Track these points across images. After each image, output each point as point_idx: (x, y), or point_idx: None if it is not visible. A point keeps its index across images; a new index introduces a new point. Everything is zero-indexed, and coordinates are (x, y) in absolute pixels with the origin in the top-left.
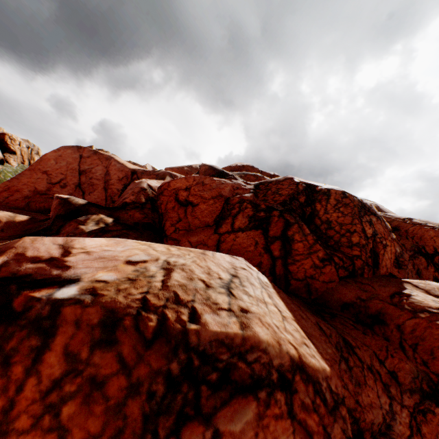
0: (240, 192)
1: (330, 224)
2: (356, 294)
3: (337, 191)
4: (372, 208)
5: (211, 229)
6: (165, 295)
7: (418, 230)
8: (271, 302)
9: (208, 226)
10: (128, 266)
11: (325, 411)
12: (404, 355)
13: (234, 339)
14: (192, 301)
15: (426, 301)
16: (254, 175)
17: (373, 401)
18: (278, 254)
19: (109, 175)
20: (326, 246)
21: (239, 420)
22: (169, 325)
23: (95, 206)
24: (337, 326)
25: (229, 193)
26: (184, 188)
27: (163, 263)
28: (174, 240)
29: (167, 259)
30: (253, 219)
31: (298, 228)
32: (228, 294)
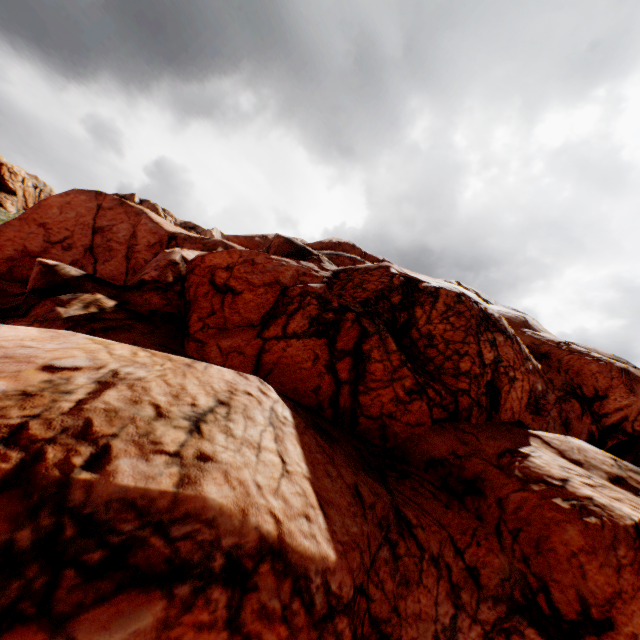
0: (307, 280)
1: (433, 340)
2: (451, 447)
3: (449, 292)
4: (500, 321)
5: (254, 331)
6: (65, 424)
7: (575, 360)
8: (273, 448)
9: (251, 325)
10: (41, 373)
11: (306, 622)
12: (498, 544)
13: (158, 500)
14: (112, 436)
15: (548, 467)
16: (351, 258)
17: (425, 610)
18: (347, 377)
19: (136, 238)
20: (422, 372)
21: (121, 628)
22: (39, 470)
23: (94, 281)
24: (403, 492)
25: (291, 279)
26: (225, 267)
27: (107, 373)
28: (198, 342)
29: (118, 368)
30: (316, 321)
31: (379, 342)
32: (192, 430)
